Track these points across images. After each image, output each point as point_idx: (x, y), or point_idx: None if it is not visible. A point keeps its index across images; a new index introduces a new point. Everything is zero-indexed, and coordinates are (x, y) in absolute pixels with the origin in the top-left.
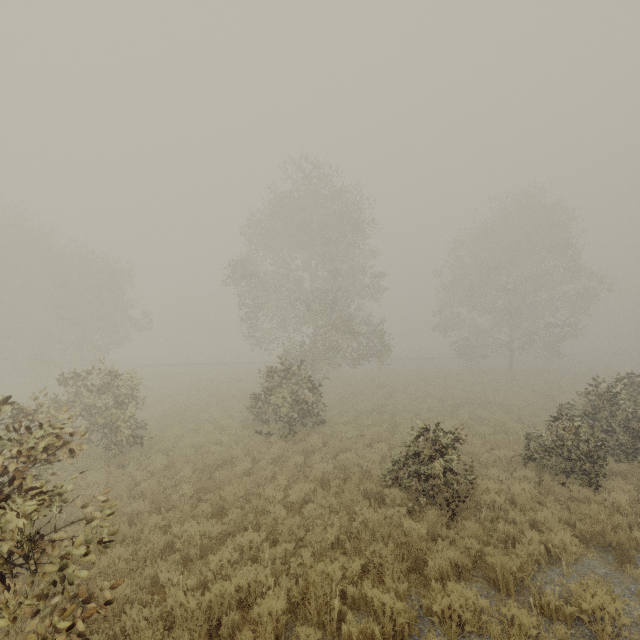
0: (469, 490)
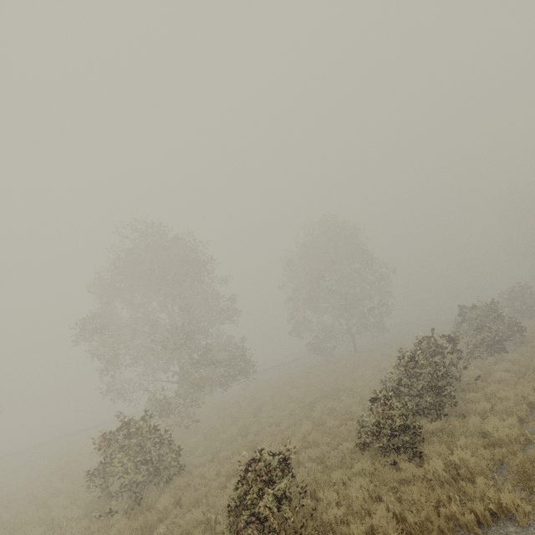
0: (312, 512)
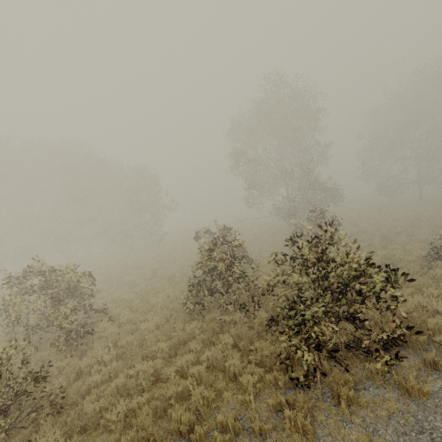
0: None
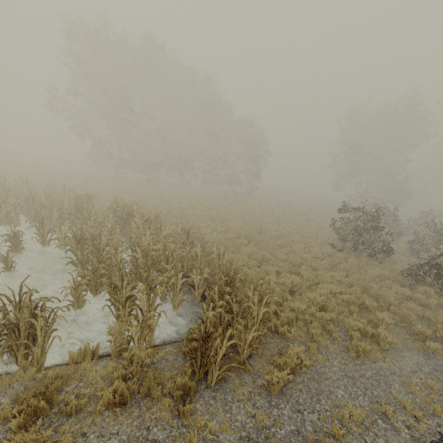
0: None
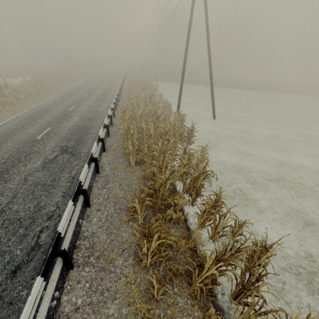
0: None
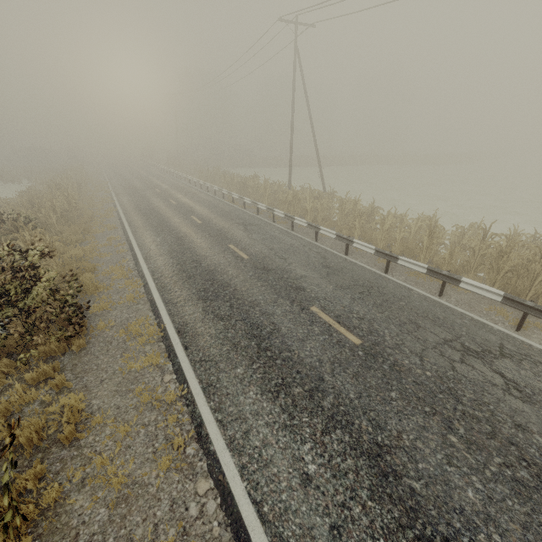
0: None
